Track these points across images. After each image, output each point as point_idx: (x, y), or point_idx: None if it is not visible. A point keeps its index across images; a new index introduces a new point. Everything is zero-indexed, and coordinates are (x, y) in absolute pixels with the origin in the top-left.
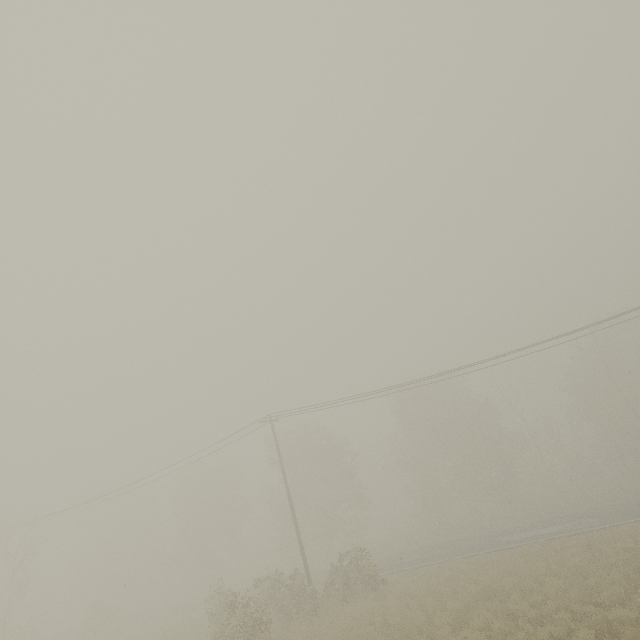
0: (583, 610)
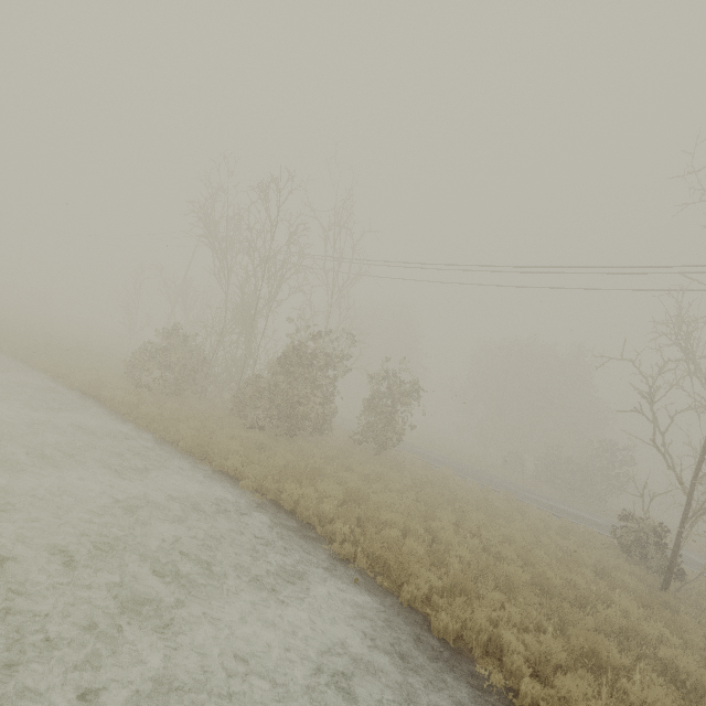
0: None
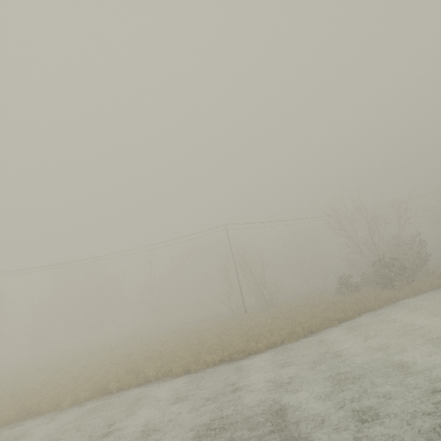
0: None
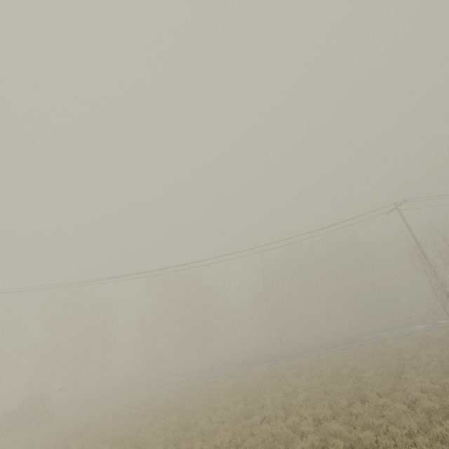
0: (98, 447)
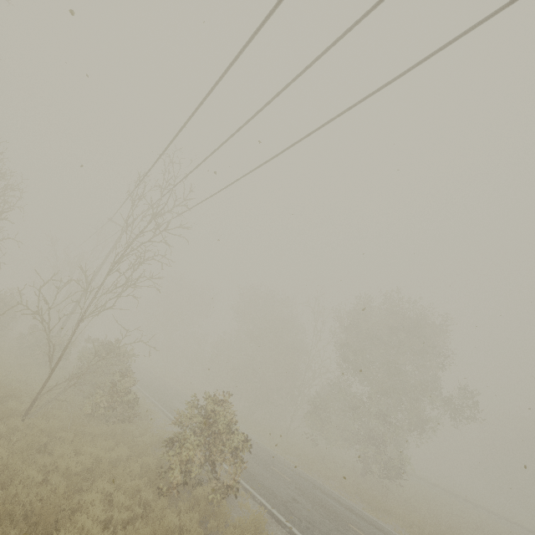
0: None
